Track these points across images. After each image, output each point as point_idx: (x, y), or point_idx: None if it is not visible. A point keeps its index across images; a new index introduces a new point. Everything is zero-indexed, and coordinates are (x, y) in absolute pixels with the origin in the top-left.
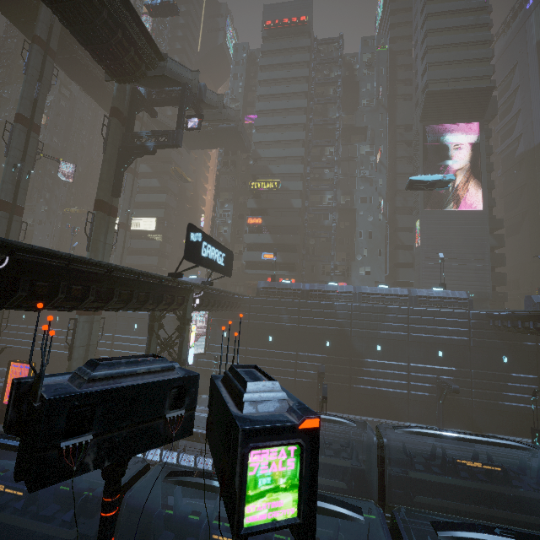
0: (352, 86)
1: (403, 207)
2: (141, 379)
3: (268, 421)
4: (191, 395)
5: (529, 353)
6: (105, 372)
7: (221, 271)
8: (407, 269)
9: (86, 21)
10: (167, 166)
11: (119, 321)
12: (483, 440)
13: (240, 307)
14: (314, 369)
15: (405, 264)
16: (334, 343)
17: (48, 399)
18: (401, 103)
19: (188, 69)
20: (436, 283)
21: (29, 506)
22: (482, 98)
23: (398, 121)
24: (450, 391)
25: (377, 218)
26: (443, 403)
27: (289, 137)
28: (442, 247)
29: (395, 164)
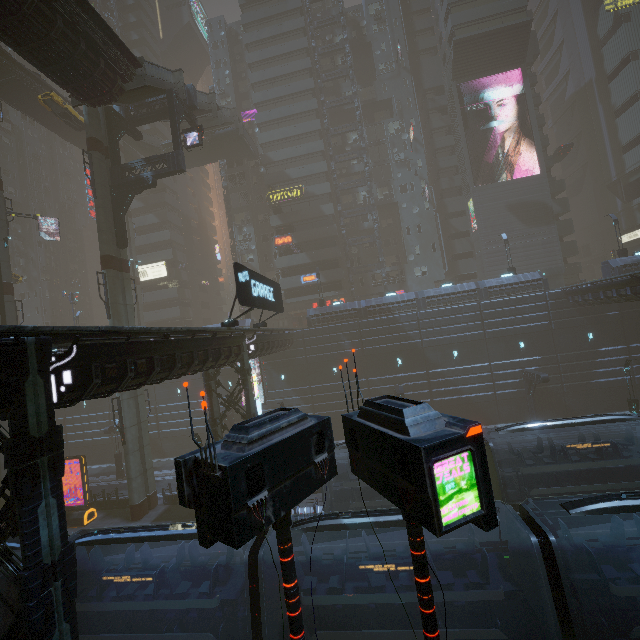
0: (363, 50)
1: (450, 188)
2: (285, 432)
3: (439, 437)
4: (328, 438)
5: (614, 324)
6: (257, 433)
7: (273, 308)
8: (468, 259)
9: (38, 36)
10: (161, 195)
11: (157, 390)
12: (587, 420)
13: (293, 343)
14: (390, 392)
15: (464, 254)
16: (406, 360)
17: (228, 466)
18: (425, 60)
19: (168, 70)
20: (502, 268)
21: (160, 589)
22: (519, 37)
23: (426, 85)
24: (540, 382)
25: (423, 208)
26: (533, 396)
27: (302, 129)
28: (502, 226)
29: (431, 138)
